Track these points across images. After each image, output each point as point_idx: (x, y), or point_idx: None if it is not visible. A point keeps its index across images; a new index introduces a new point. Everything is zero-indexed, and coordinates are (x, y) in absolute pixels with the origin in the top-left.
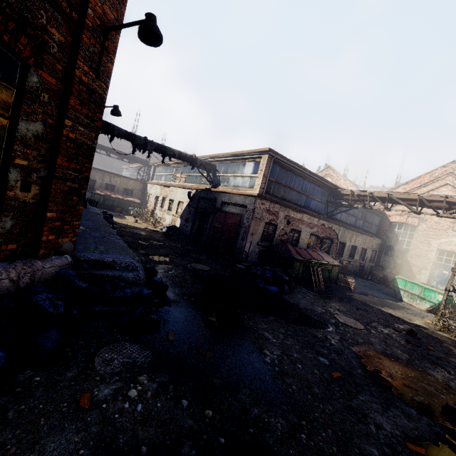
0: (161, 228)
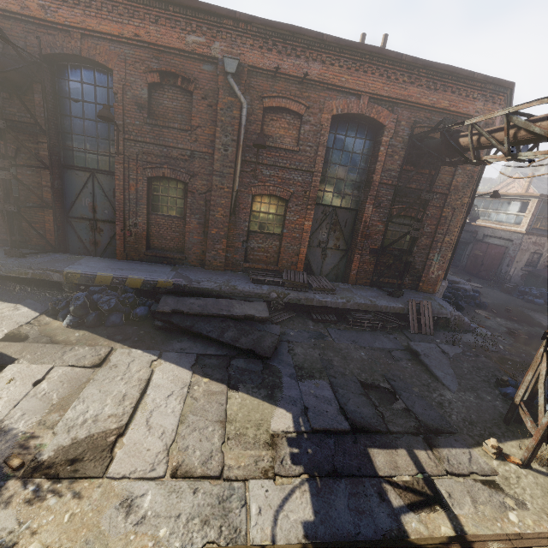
0: None
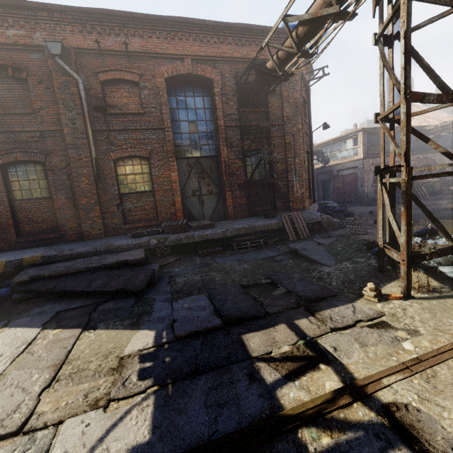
0: None
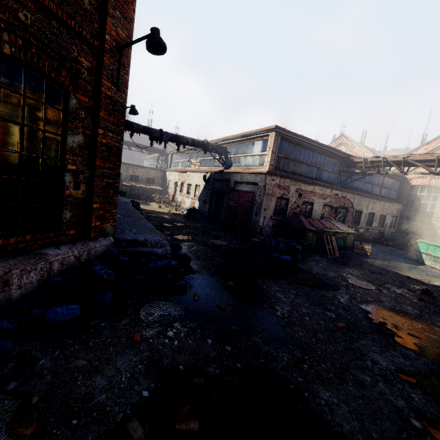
0: (182, 211)
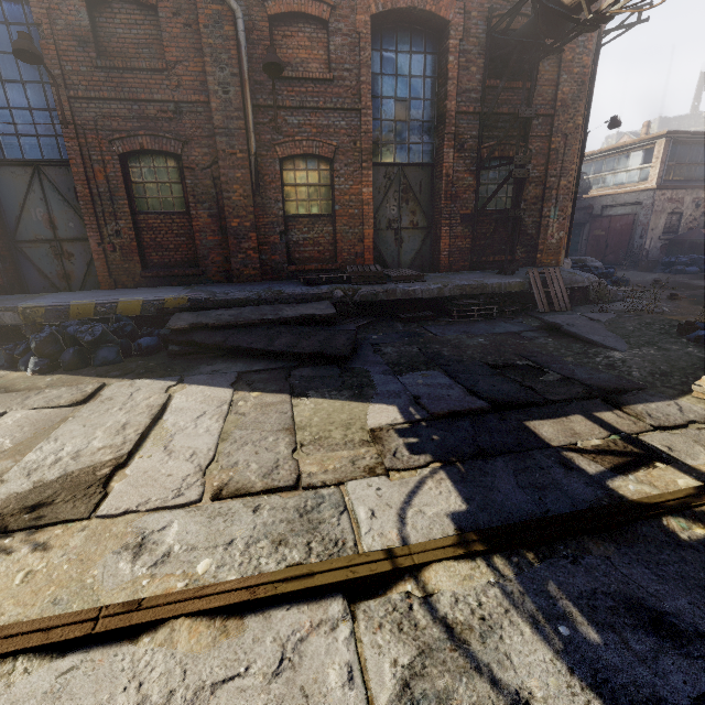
0: None
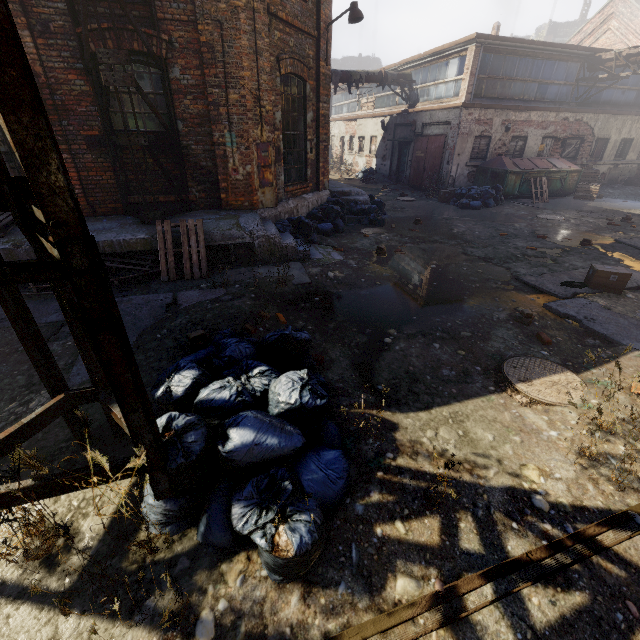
0: (356, 175)
